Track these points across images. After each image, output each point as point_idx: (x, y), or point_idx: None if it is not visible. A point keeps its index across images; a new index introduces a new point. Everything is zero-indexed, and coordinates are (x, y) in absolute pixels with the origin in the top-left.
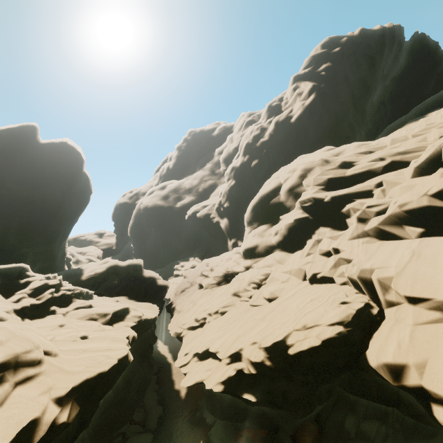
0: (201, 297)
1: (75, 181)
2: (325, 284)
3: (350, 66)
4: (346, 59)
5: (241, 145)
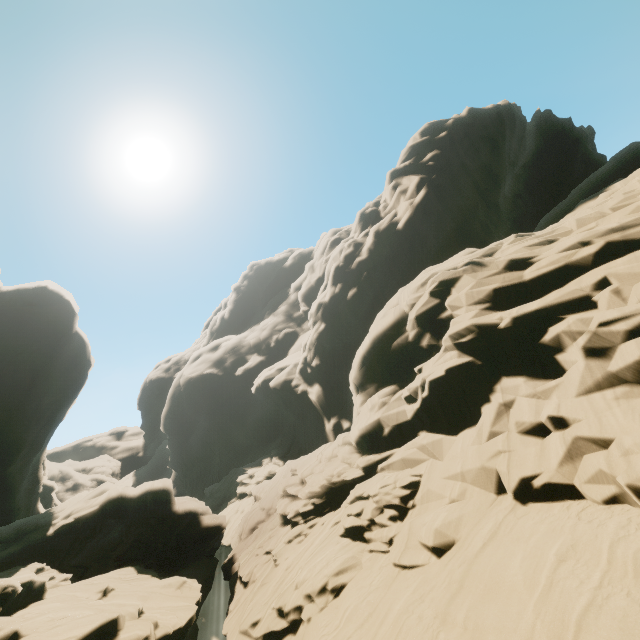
0: (287, 548)
1: (59, 349)
2: (559, 501)
3: (466, 151)
4: (458, 144)
5: (327, 270)
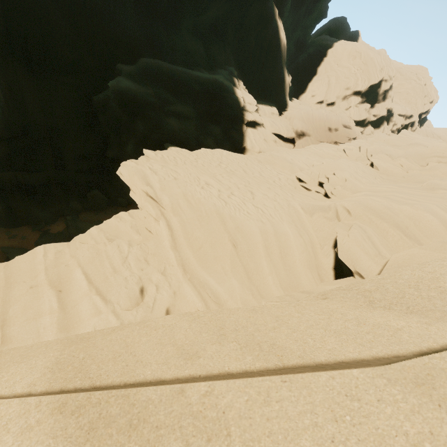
0: None
1: None
2: None
3: None
4: None
5: None
